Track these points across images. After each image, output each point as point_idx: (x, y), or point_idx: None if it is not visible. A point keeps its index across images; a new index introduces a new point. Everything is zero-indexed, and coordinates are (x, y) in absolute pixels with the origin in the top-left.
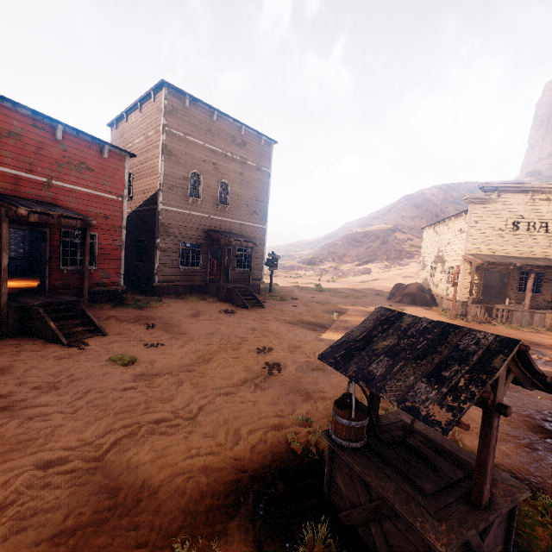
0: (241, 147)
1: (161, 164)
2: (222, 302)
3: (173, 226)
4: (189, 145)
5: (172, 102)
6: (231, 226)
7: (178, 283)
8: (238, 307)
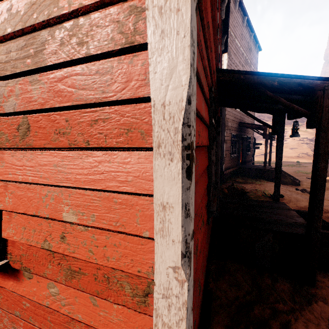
0: (250, 52)
1: (226, 63)
2: (268, 181)
3: (229, 120)
4: (235, 47)
5: (230, 3)
6: (245, 119)
7: (230, 169)
8: (286, 185)
